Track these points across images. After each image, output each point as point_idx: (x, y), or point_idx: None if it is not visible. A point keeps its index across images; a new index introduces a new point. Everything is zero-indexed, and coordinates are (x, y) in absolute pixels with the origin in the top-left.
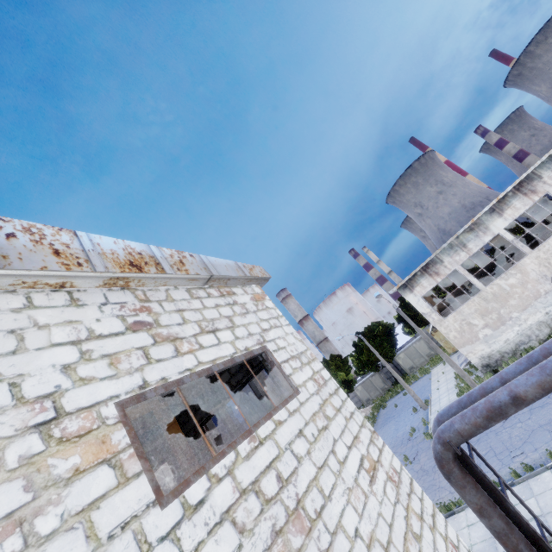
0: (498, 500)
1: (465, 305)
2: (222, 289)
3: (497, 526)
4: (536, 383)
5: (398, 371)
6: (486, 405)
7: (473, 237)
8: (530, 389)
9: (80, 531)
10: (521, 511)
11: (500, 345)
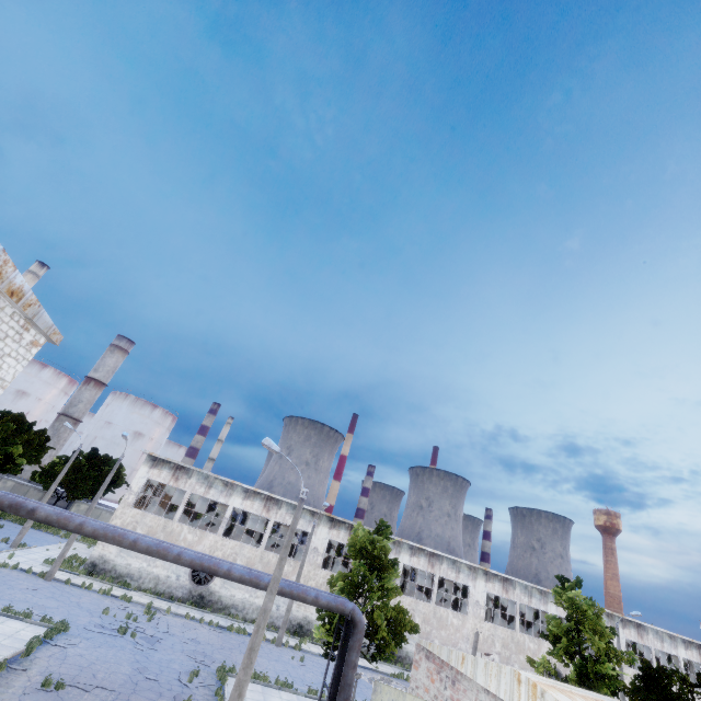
0: None
1: (153, 516)
2: (28, 325)
3: None
4: (49, 514)
5: None
6: (21, 501)
7: (220, 490)
8: (44, 513)
9: None
10: None
11: (123, 563)
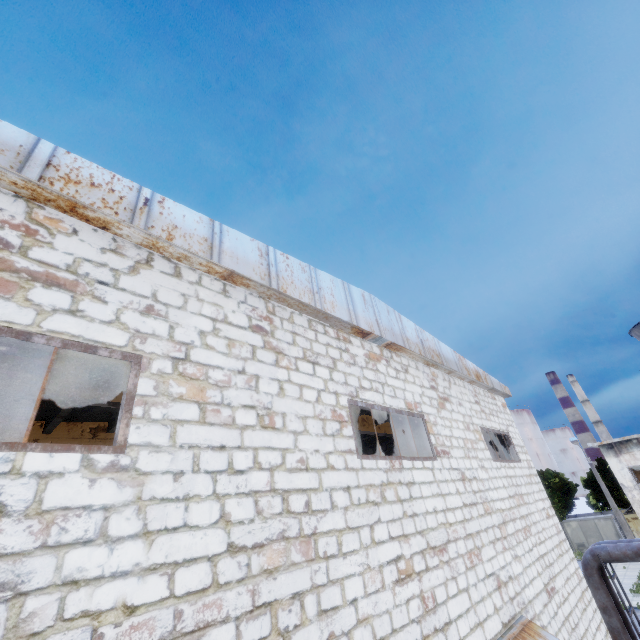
0: (623, 620)
1: None
2: (492, 394)
3: (613, 623)
4: None
5: None
6: (639, 546)
7: None
8: None
9: (483, 453)
10: None
11: None
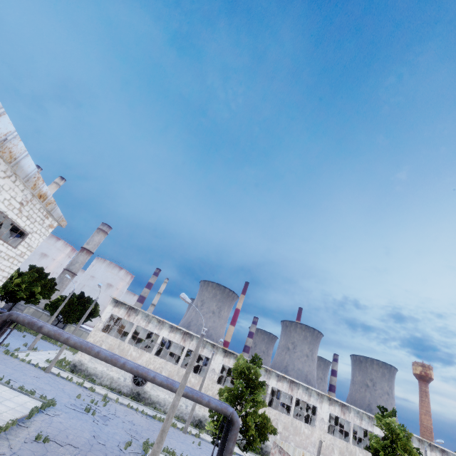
0: None
1: (113, 338)
2: (48, 215)
3: None
4: (50, 330)
5: None
6: (34, 321)
7: (155, 325)
8: (47, 329)
9: None
10: None
11: (92, 366)
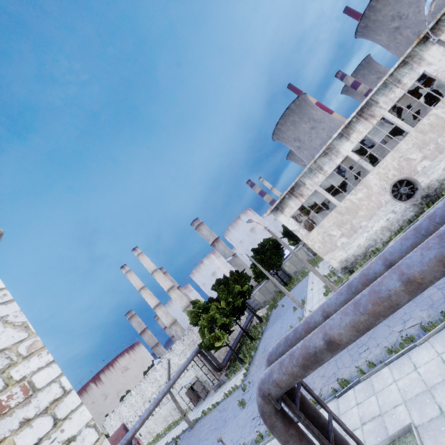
0: (328, 438)
1: (325, 220)
2: None
3: None
4: (349, 324)
5: (287, 275)
6: (302, 352)
7: (328, 160)
8: (344, 331)
9: None
10: (364, 409)
11: (354, 250)
